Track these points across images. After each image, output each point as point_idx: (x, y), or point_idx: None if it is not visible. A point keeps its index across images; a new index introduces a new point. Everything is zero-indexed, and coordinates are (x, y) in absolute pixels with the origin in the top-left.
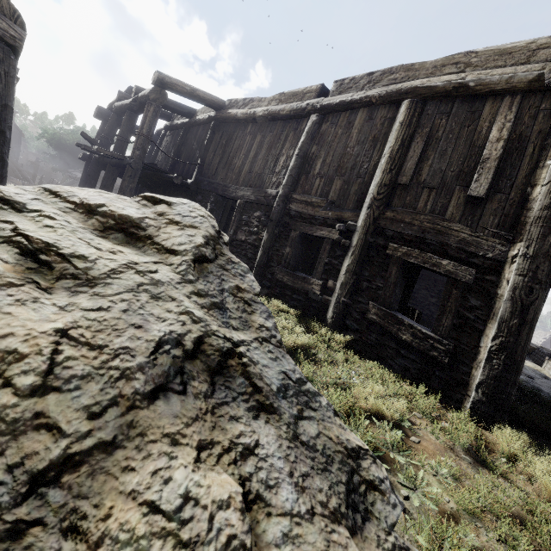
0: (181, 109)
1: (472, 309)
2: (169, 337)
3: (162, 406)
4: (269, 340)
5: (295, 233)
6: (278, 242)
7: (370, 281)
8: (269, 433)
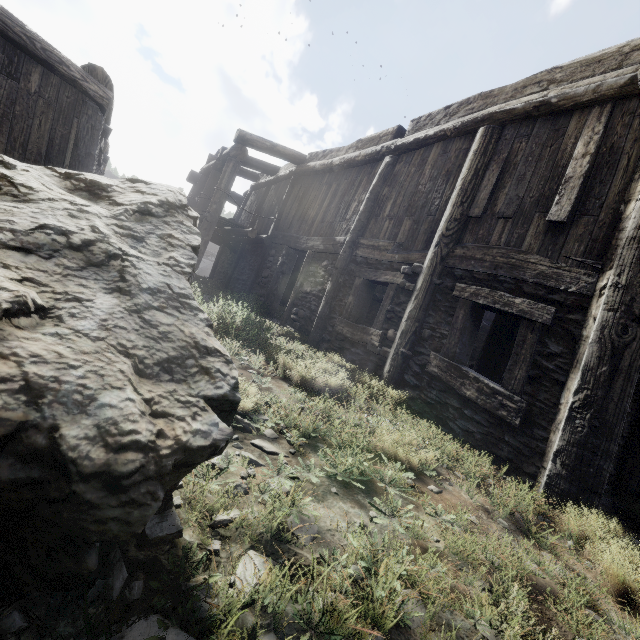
0: (265, 167)
1: (551, 357)
2: (56, 227)
3: (16, 255)
4: (170, 266)
5: (359, 280)
6: (342, 291)
7: (434, 329)
8: (110, 301)
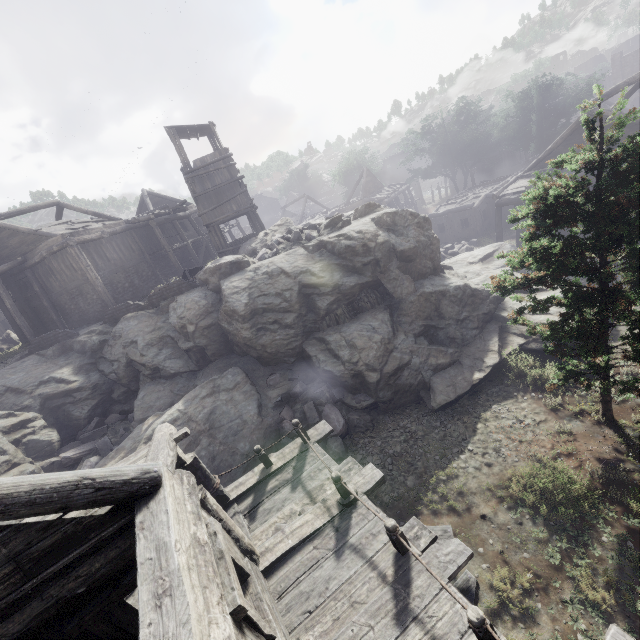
0: None
1: None
2: None
3: None
4: None
5: None
6: None
7: None
8: None
